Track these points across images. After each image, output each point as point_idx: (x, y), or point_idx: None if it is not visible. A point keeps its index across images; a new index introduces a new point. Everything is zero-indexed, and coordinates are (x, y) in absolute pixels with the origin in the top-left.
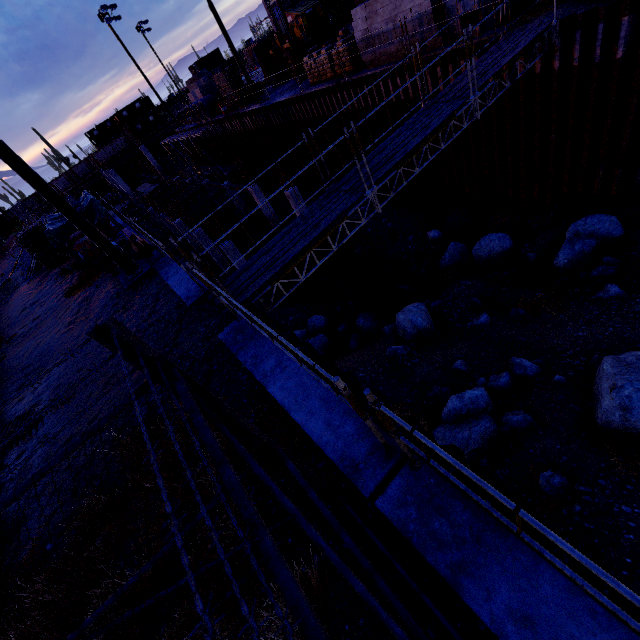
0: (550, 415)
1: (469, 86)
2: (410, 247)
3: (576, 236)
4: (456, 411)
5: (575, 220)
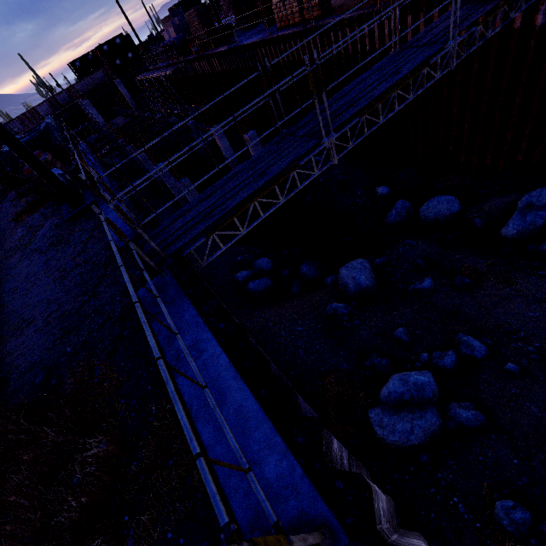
0: (503, 414)
1: (449, 28)
2: (358, 200)
3: (529, 207)
4: (397, 395)
5: (526, 190)
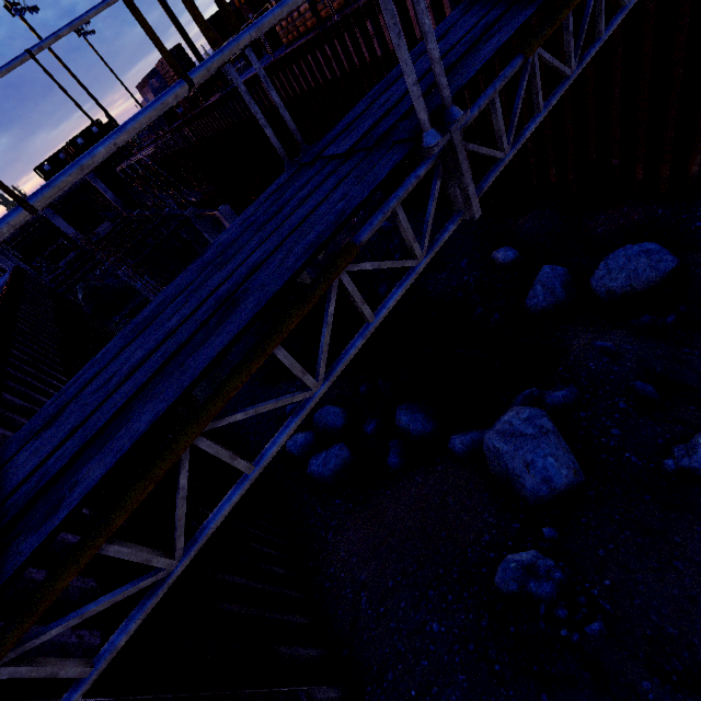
0: None
1: None
2: (466, 278)
3: None
4: None
5: None
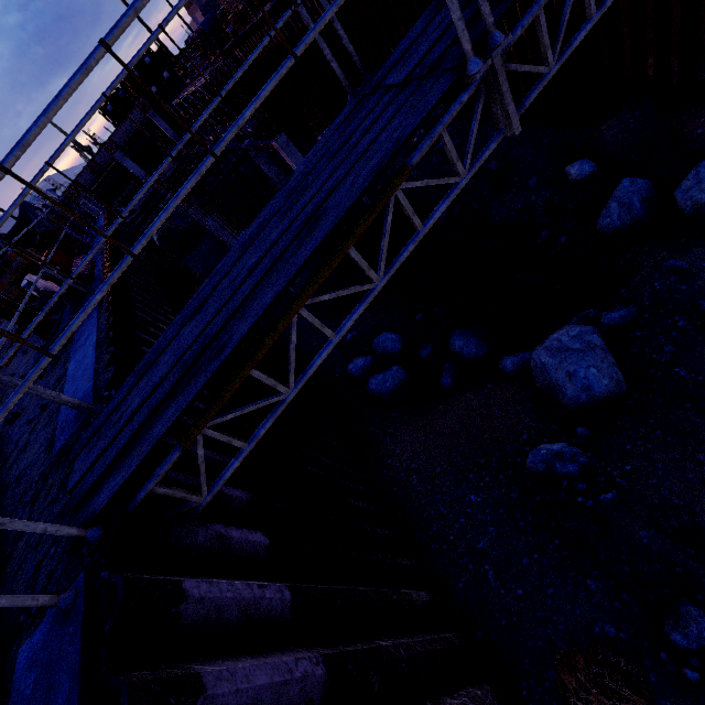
0: None
1: None
2: (533, 199)
3: None
4: None
5: None
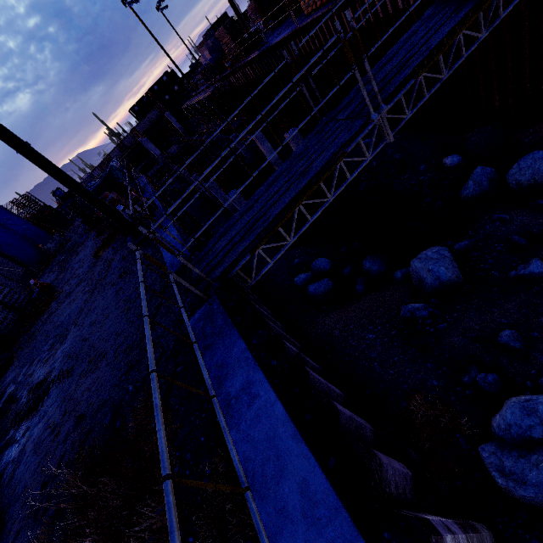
0: None
1: None
2: (422, 178)
3: None
4: (521, 429)
5: None
